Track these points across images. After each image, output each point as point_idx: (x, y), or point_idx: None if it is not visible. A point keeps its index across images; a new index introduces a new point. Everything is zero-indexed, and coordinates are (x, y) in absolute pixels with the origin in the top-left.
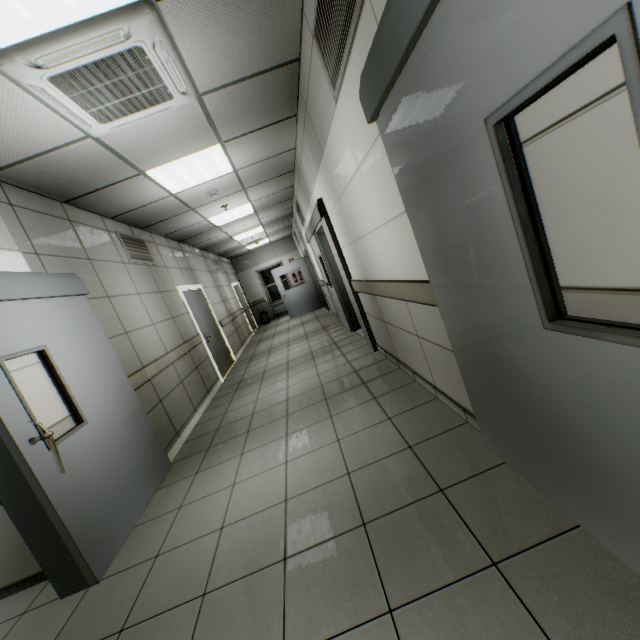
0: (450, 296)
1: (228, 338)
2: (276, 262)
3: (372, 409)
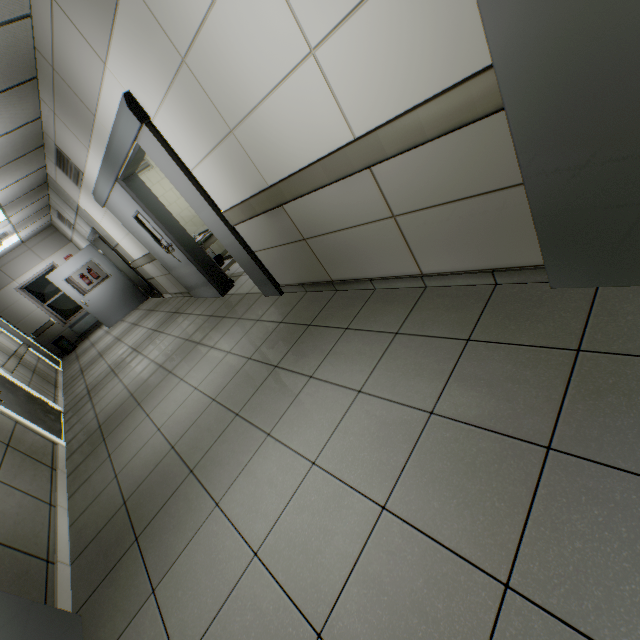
0: (560, 54)
1: (30, 386)
2: (45, 267)
3: (360, 339)
